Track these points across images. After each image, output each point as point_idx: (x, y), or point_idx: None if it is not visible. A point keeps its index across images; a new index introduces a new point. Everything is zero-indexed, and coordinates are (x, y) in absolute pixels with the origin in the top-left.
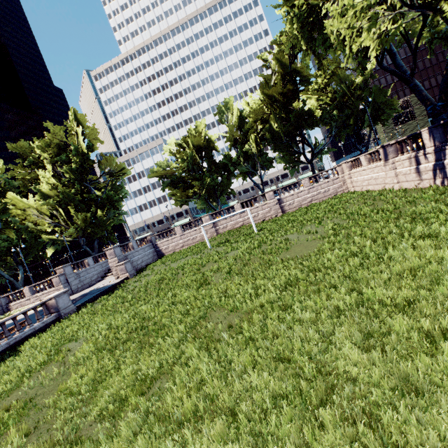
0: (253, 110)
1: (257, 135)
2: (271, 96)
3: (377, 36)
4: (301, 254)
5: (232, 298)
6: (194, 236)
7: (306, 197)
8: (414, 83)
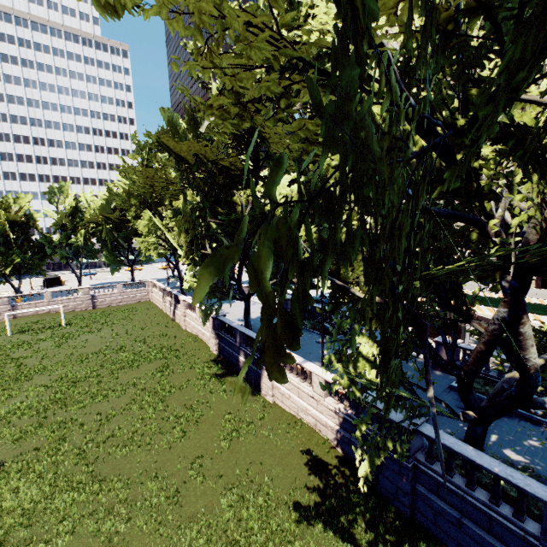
0: (90, 208)
1: (88, 233)
2: (108, 216)
3: (158, 253)
4: (92, 350)
5: (49, 371)
6: None
7: (118, 298)
8: (178, 268)
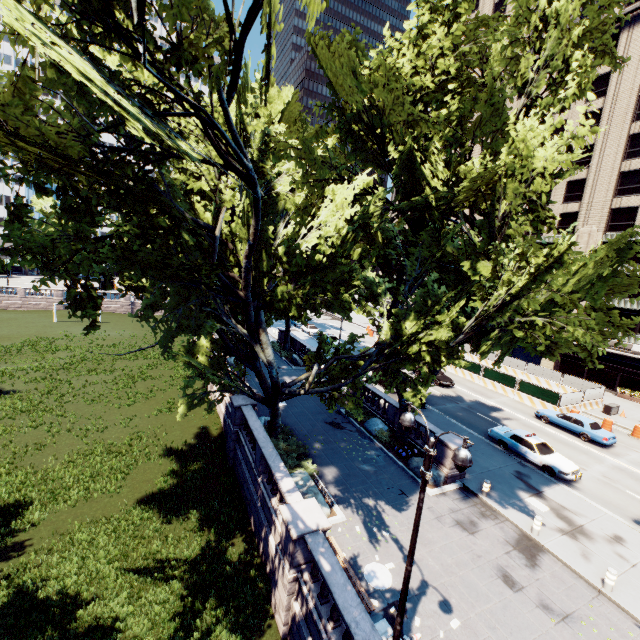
0: None
1: None
2: None
3: None
4: (108, 343)
5: (70, 350)
6: (39, 303)
7: None
8: None
